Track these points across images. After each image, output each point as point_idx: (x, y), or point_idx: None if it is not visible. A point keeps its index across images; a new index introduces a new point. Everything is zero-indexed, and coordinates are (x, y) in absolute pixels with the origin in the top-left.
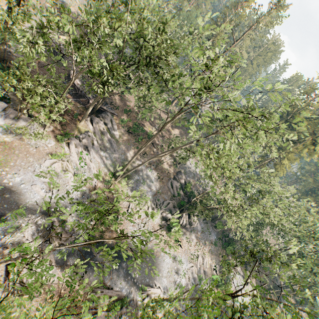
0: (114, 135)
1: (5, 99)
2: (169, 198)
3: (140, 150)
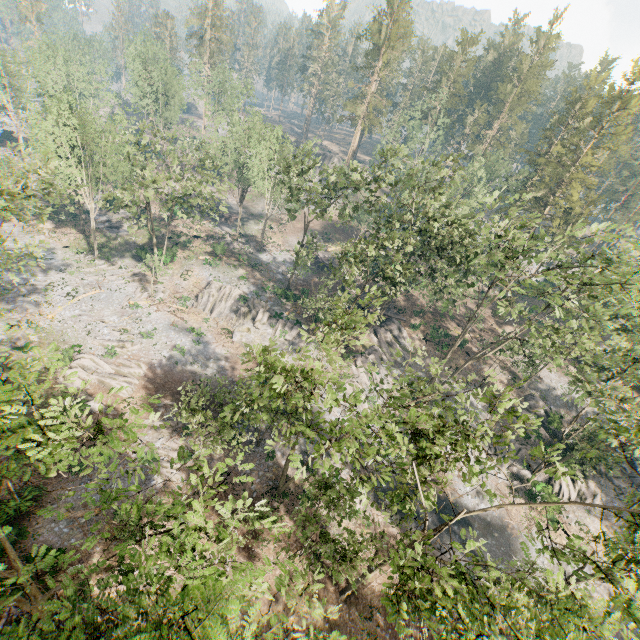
0: (406, 346)
1: (297, 324)
2: (519, 441)
3: (448, 354)
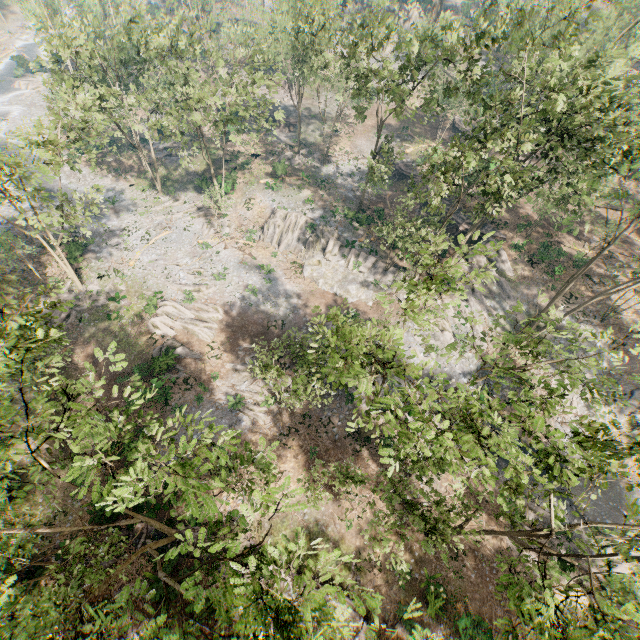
0: (505, 272)
1: (372, 253)
2: None
3: (567, 287)
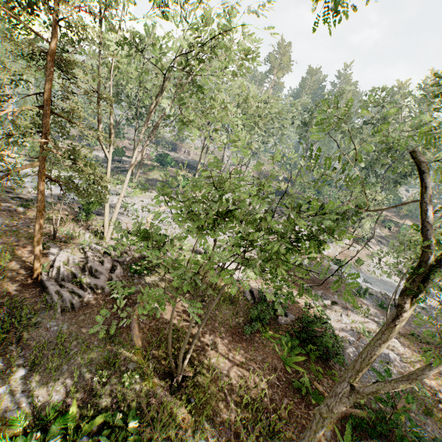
0: (379, 233)
1: None
2: None
3: None
